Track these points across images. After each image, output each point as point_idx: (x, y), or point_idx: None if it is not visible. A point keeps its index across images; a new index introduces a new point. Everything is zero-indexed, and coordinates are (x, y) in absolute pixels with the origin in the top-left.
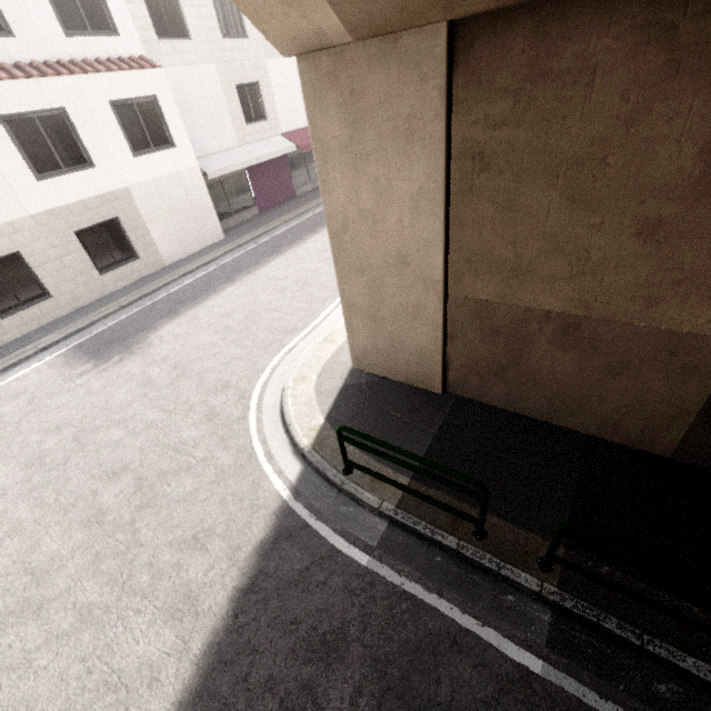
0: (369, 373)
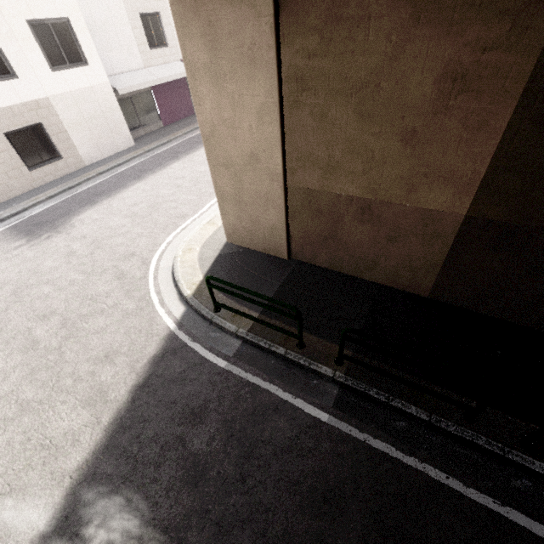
0: (238, 246)
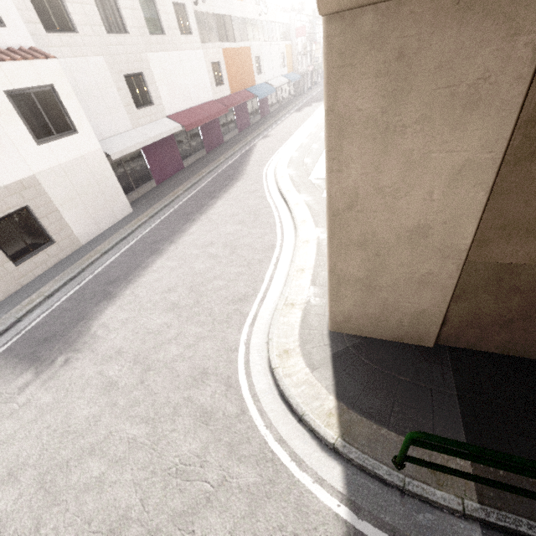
0: (349, 335)
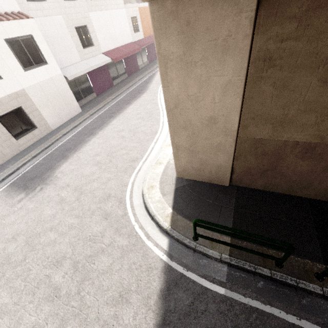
0: (186, 179)
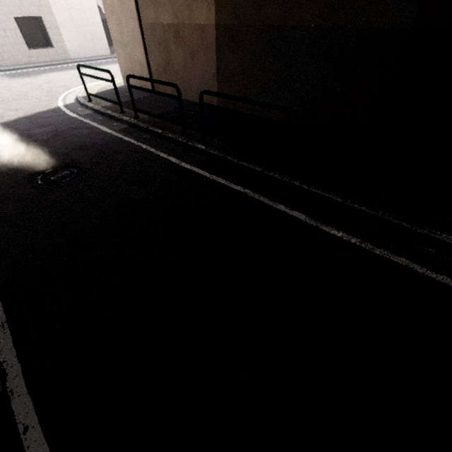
0: None
